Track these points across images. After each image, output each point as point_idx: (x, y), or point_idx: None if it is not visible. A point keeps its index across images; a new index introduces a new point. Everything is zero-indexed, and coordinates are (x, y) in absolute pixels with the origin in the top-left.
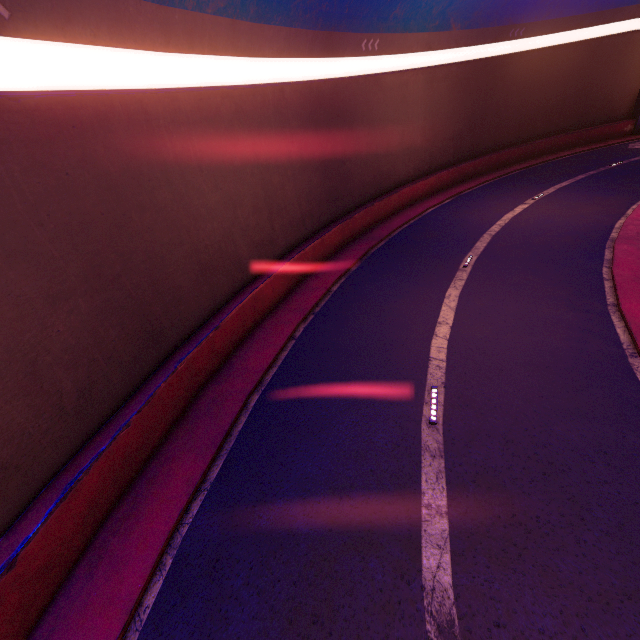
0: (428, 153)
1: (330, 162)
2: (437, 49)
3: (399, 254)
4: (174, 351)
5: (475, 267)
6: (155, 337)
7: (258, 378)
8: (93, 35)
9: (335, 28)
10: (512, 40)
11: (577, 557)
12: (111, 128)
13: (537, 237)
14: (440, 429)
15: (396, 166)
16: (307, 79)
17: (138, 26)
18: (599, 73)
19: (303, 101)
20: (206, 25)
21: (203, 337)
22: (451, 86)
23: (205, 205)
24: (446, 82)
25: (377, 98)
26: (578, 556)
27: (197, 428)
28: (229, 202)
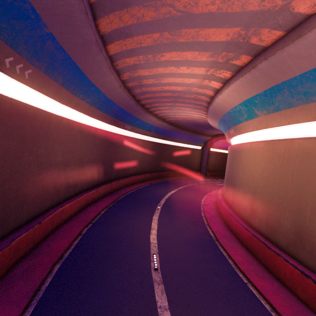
0: (141, 166)
1: (107, 159)
2: (147, 135)
3: (131, 201)
4: (8, 234)
5: (162, 209)
6: (3, 221)
7: (60, 254)
8: (48, 92)
9: (119, 119)
10: (167, 140)
11: (217, 314)
12: (36, 120)
13: (180, 201)
14: (159, 271)
15: (130, 168)
16: (105, 129)
17: (62, 96)
18: (190, 156)
19: (103, 136)
20: (82, 104)
21: (31, 227)
22: (150, 147)
23: (55, 160)
24: (149, 145)
25: (127, 143)
26: (217, 313)
27: (13, 288)
28: (65, 162)
